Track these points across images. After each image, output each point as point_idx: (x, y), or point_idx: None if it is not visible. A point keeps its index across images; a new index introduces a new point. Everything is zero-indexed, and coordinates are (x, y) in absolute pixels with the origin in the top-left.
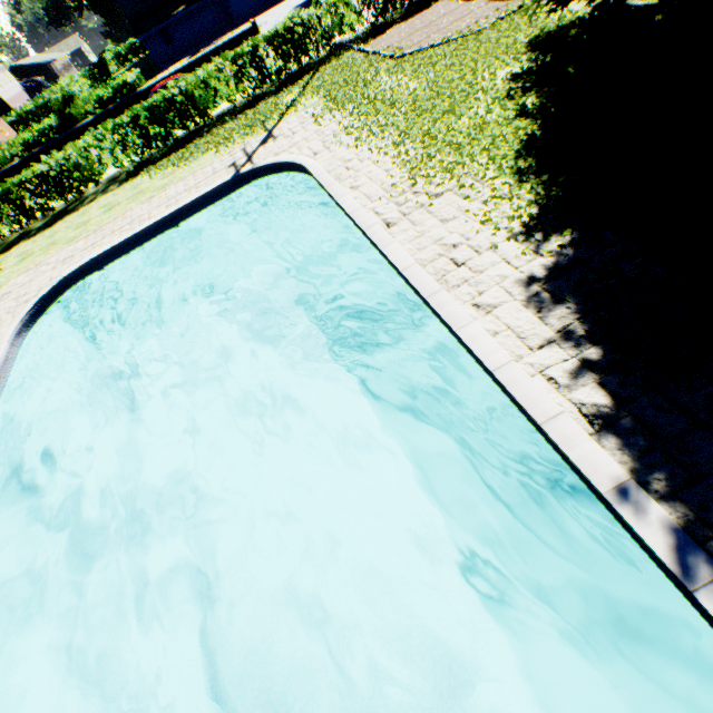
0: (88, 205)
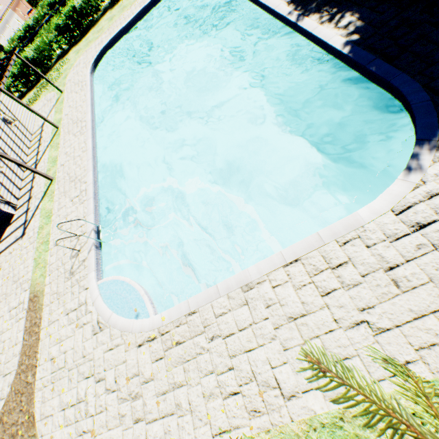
0: (98, 23)
